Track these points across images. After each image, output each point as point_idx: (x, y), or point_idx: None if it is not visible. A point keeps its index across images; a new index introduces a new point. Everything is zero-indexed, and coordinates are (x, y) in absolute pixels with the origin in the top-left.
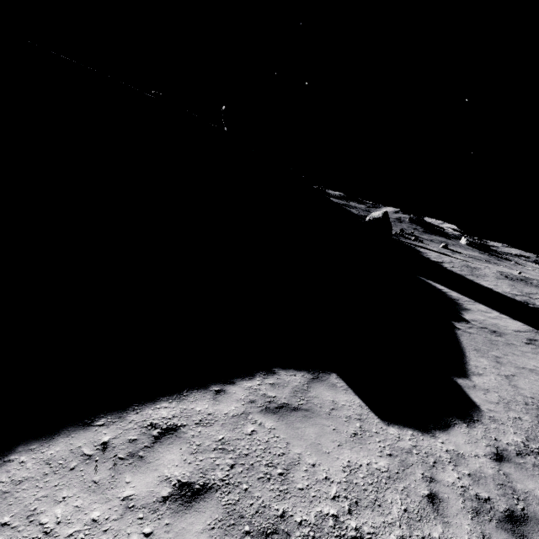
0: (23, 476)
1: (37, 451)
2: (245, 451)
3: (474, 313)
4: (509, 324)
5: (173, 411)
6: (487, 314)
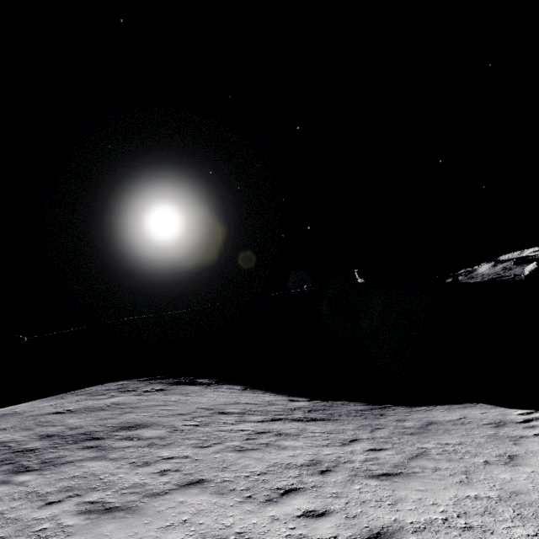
0: None
1: None
2: None
3: None
4: None
5: None
6: None
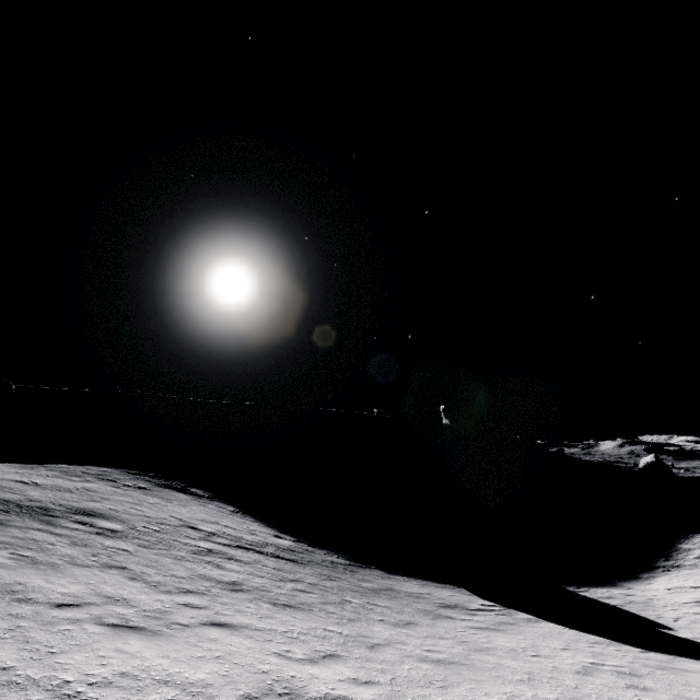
0: None
1: None
2: None
3: None
4: None
5: None
6: None
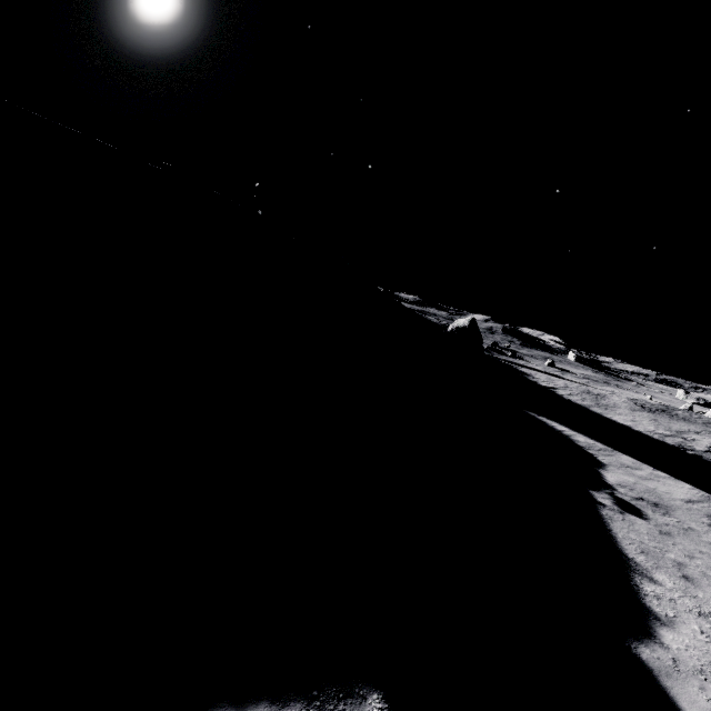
0: None
1: None
2: None
3: (618, 471)
4: (672, 489)
5: None
6: (636, 472)
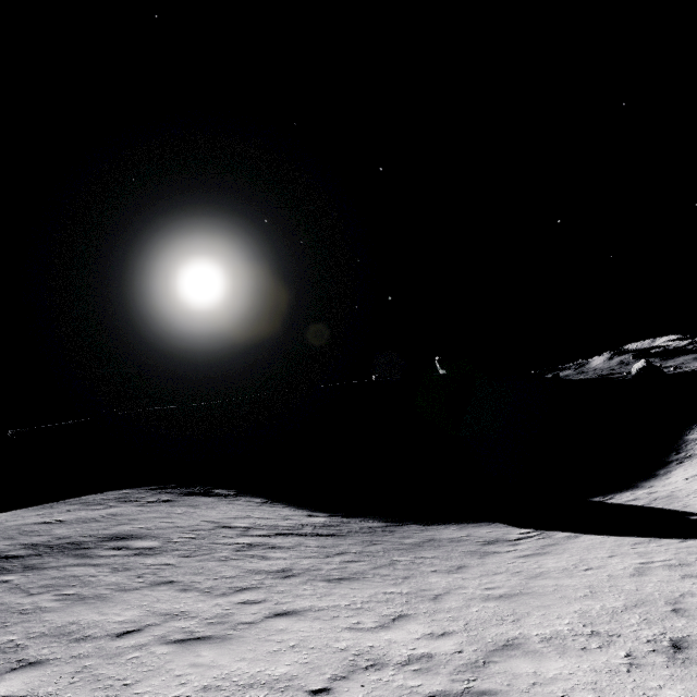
0: None
1: None
2: None
3: None
4: None
5: None
6: None
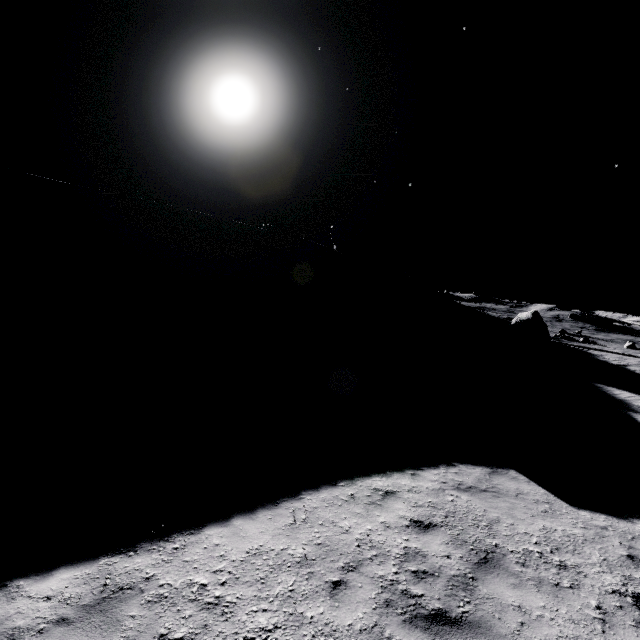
0: (314, 505)
1: (314, 495)
2: (452, 510)
3: None
4: None
5: (386, 483)
6: None
